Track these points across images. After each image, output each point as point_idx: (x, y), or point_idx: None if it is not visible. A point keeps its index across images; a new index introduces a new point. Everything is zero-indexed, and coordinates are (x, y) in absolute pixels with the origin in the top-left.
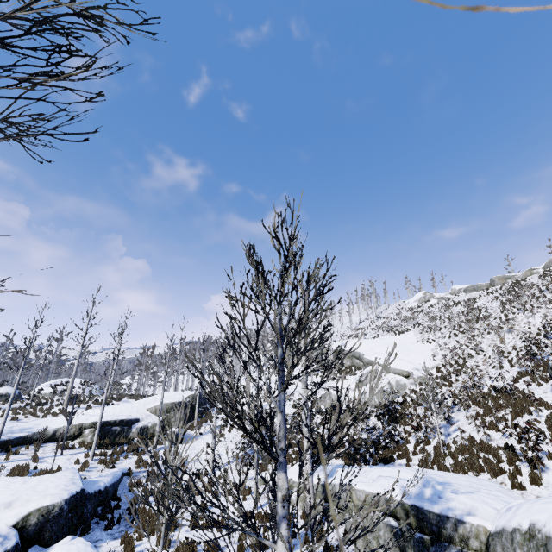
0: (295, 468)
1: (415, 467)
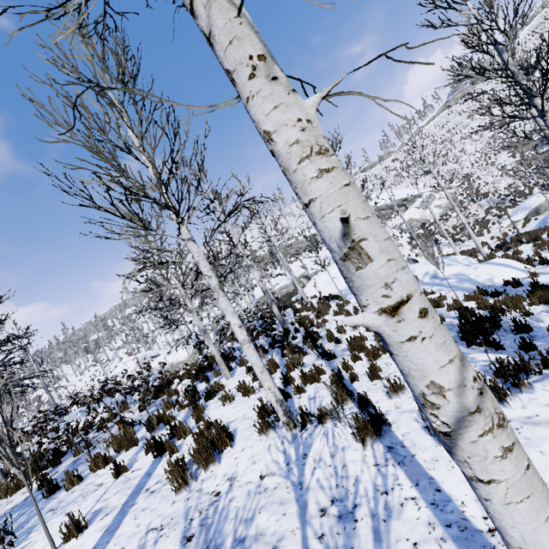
0: (538, 197)
1: None
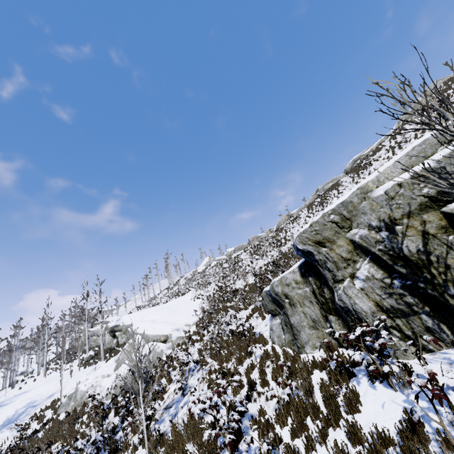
0: None
1: None
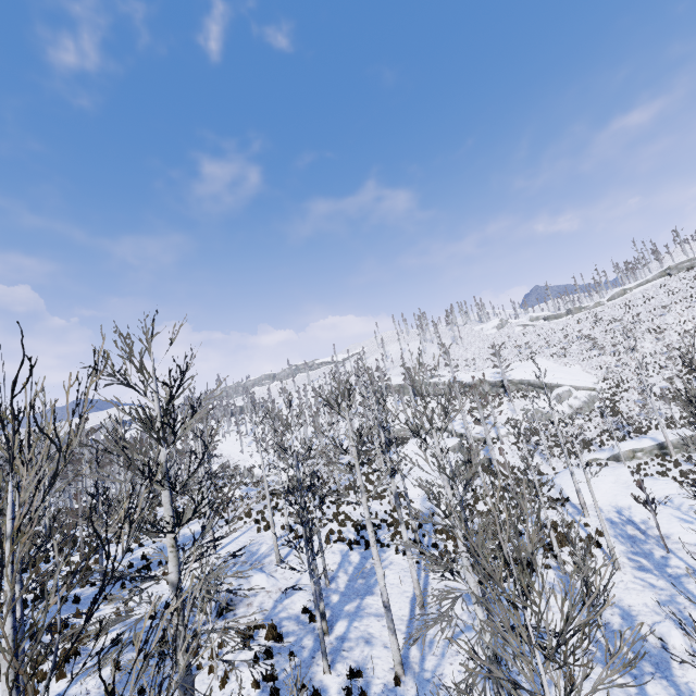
0: (625, 445)
1: (666, 431)
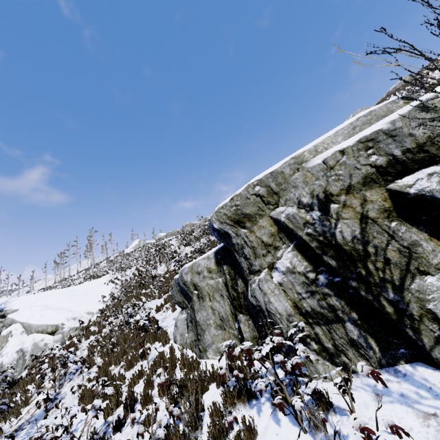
0: None
1: None
